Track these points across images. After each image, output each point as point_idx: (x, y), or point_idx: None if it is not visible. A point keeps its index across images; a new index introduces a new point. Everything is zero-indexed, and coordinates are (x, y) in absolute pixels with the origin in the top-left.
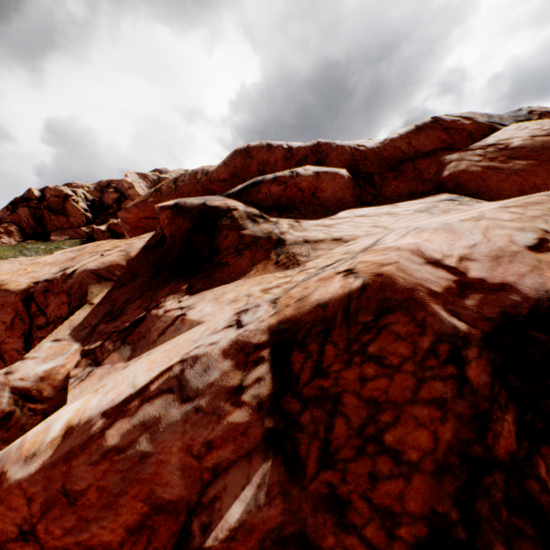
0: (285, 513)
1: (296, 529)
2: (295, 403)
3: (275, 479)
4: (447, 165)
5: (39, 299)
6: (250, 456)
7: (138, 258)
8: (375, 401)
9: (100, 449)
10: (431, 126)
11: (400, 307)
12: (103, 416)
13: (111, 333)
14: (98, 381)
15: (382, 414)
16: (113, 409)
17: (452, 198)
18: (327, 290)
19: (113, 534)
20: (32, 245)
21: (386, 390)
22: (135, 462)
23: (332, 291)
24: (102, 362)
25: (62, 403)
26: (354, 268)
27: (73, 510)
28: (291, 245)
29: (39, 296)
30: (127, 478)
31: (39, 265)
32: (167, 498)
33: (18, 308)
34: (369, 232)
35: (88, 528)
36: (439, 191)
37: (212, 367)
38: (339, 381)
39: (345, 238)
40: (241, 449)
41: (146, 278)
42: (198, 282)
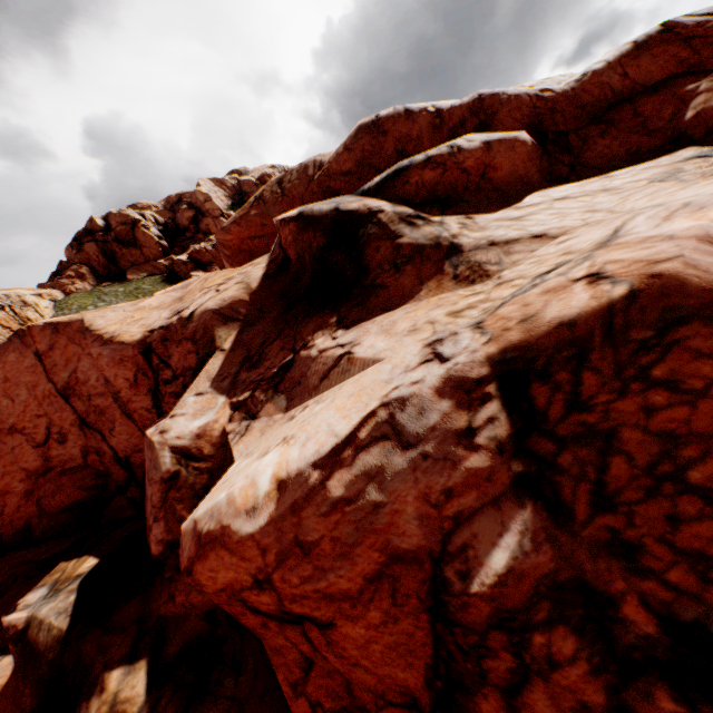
0: (556, 559)
1: (571, 576)
2: (545, 443)
3: (538, 525)
4: (691, 101)
5: (158, 350)
6: (497, 503)
7: (261, 290)
8: (670, 435)
9: (326, 501)
10: (661, 40)
11: (696, 316)
12: (315, 468)
13: (257, 381)
14: (260, 436)
15: (683, 449)
16: (323, 460)
17: (703, 154)
18: (568, 303)
19: (351, 582)
20: (109, 288)
21: (686, 421)
22: (367, 513)
23: (578, 305)
24: (257, 414)
25: (224, 461)
26: (602, 271)
27: (308, 560)
28: (471, 251)
29: (158, 347)
30: (360, 528)
31: (145, 311)
32: (404, 547)
33: (138, 363)
34: (585, 220)
35: (324, 577)
36: (677, 145)
37: (428, 409)
38: (610, 415)
39: (551, 233)
40: (485, 497)
41: (276, 313)
42: (349, 312)
